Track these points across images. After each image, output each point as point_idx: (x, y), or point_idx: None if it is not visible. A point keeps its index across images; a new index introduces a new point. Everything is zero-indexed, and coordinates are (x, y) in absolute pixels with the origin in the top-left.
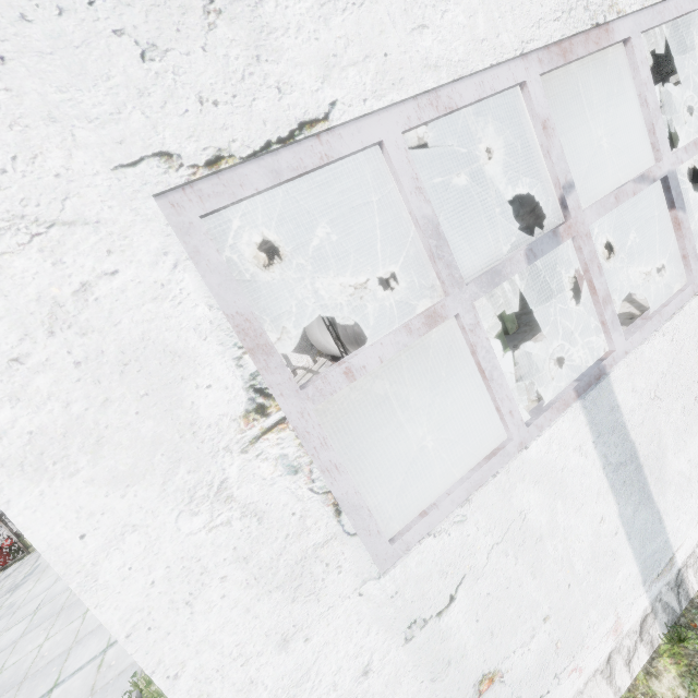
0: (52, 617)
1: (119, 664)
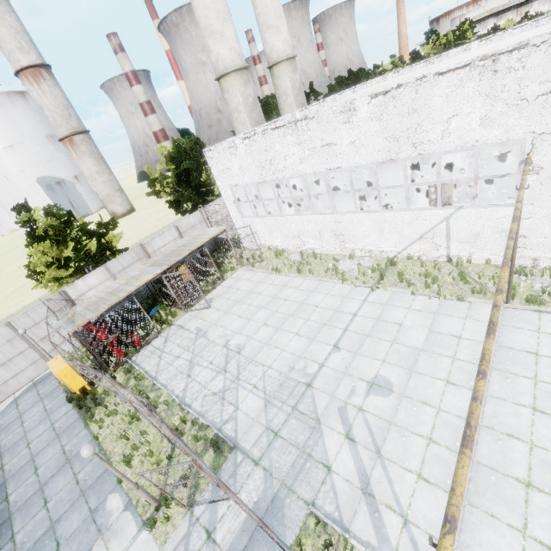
0: (290, 318)
1: (383, 297)
